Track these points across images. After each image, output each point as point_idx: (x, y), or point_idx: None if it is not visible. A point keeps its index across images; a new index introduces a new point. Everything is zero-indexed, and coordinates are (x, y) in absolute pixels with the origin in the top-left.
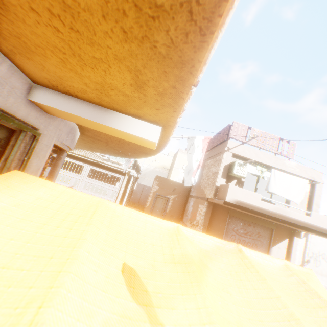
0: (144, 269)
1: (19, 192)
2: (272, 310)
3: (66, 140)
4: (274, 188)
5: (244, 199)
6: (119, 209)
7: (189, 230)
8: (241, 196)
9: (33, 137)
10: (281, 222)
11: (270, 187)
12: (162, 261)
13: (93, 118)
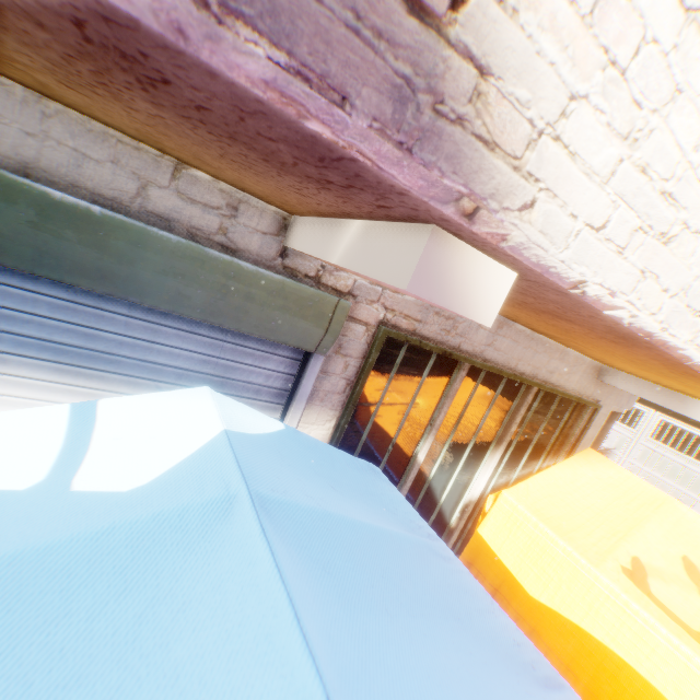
0: None
1: (596, 468)
2: None
3: (624, 404)
4: None
5: None
6: (690, 515)
7: None
8: None
9: (592, 408)
10: None
11: None
12: None
13: (666, 406)
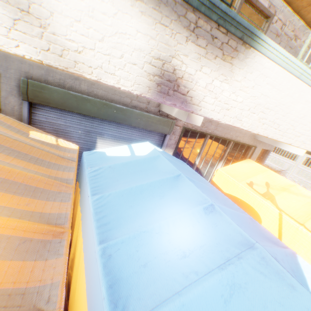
0: (271, 184)
1: (249, 163)
2: (310, 210)
3: (267, 146)
4: None
5: None
6: (273, 173)
7: (301, 187)
8: None
9: (254, 148)
10: None
11: None
12: (278, 186)
13: (272, 144)
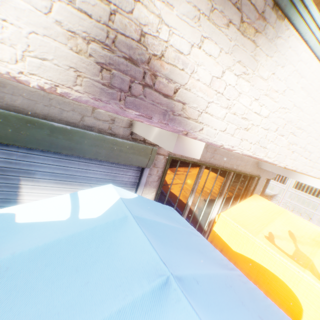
0: (297, 235)
1: (258, 201)
2: None
3: (271, 175)
4: None
5: None
6: (293, 215)
7: None
8: None
9: (257, 178)
10: None
11: None
12: (307, 237)
13: (283, 175)
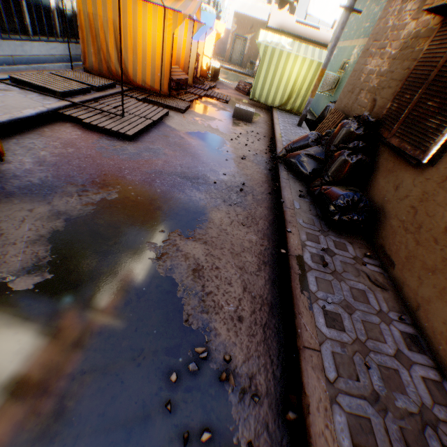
0: None
1: None
2: None
3: None
4: (312, 10)
5: (282, 24)
6: None
7: None
8: (280, 21)
9: None
10: (307, 42)
11: (309, 9)
12: None
13: None
